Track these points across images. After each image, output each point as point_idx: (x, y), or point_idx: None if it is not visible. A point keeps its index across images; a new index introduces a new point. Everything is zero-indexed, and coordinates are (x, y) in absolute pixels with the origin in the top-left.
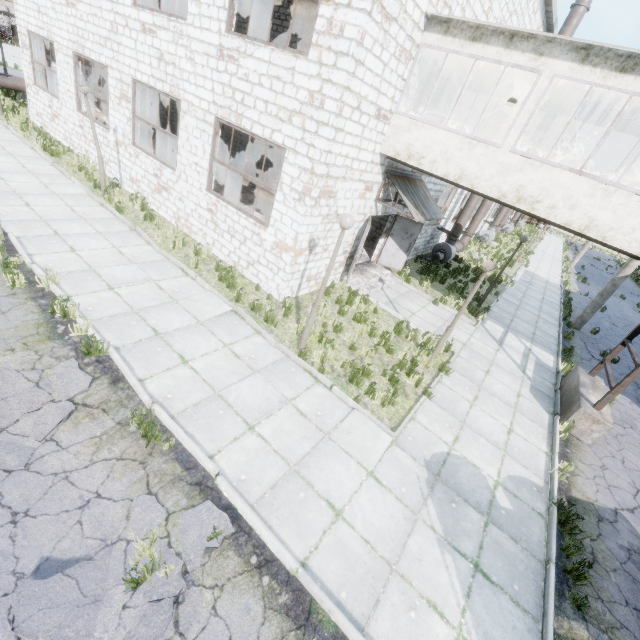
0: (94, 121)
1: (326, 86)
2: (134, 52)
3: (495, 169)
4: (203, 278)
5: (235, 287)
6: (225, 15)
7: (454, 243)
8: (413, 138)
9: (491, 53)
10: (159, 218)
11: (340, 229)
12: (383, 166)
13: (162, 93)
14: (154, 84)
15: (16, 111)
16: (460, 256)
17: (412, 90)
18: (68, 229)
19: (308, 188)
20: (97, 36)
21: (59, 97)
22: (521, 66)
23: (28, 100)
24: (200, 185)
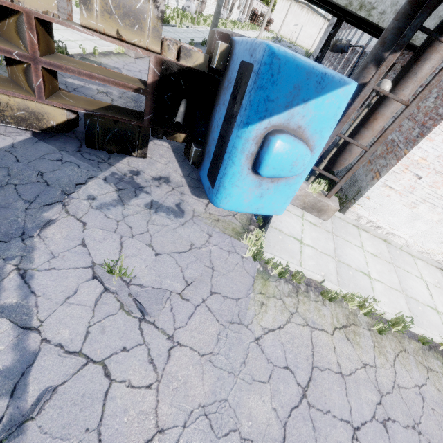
0: None
1: None
2: None
3: None
4: None
5: None
6: None
7: None
8: None
9: None
10: None
11: None
12: None
13: None
14: None
15: None
16: None
17: None
18: None
19: None
20: None
21: None
22: None
23: None
24: None
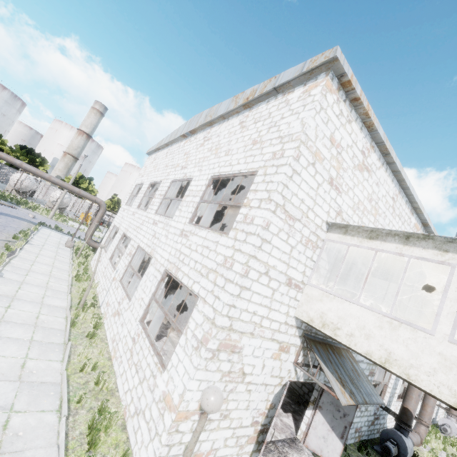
0: (112, 265)
1: (236, 253)
2: (145, 232)
3: (435, 360)
4: (73, 419)
5: (96, 446)
6: (190, 215)
7: (407, 433)
8: (326, 307)
9: (390, 247)
10: (102, 337)
11: (247, 391)
12: (300, 329)
13: (147, 253)
14: (145, 248)
15: (87, 257)
16: (420, 452)
17: (323, 270)
18: (9, 332)
19: (206, 337)
20: (135, 226)
21: (107, 252)
22: (426, 258)
23: (96, 253)
24: (137, 315)
